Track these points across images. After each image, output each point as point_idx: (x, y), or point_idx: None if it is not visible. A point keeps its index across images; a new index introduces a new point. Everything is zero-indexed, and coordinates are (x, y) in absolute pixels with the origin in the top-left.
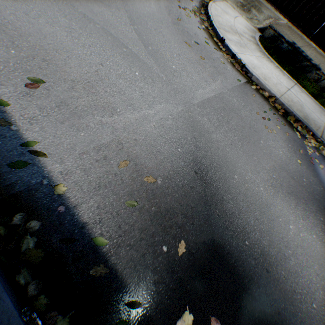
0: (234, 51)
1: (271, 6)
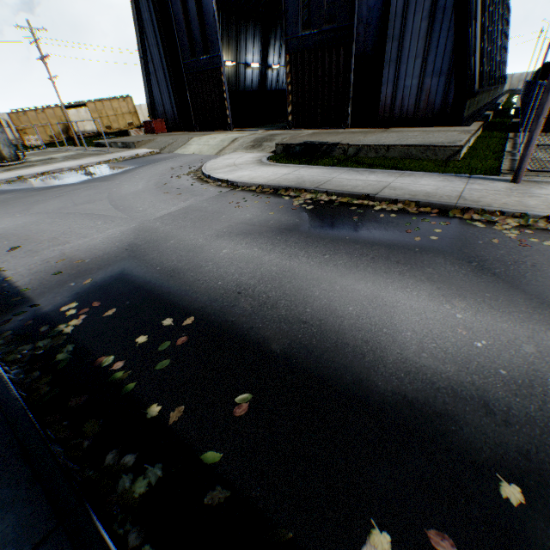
0: (220, 176)
1: (297, 130)
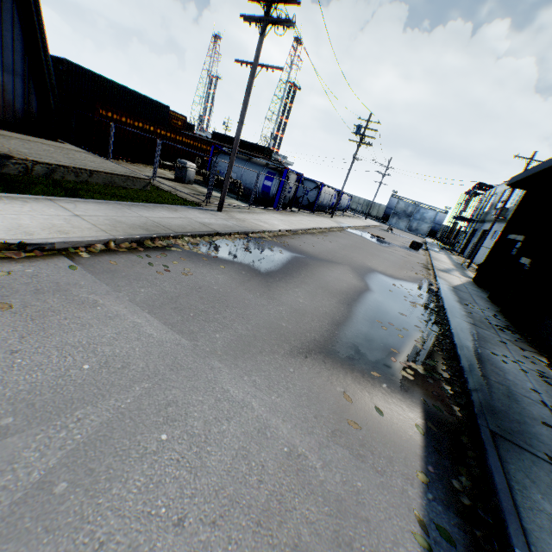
0: None
1: None
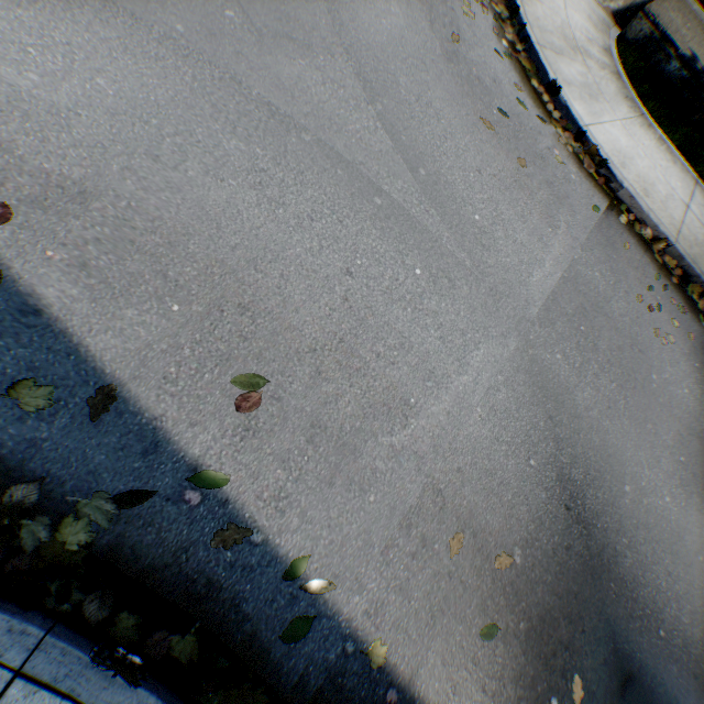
0: (582, 119)
1: None
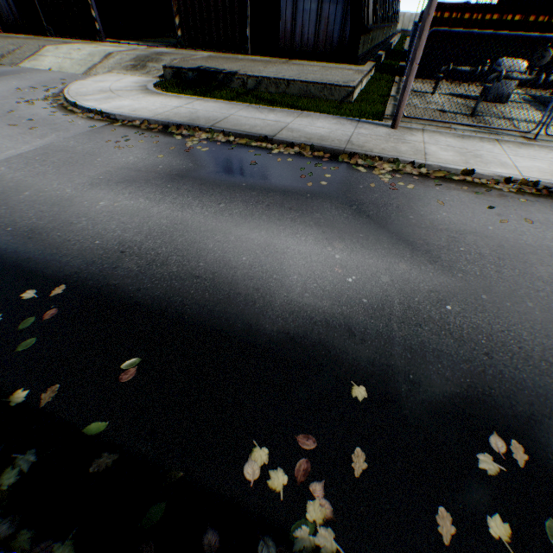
0: (91, 106)
1: (190, 51)
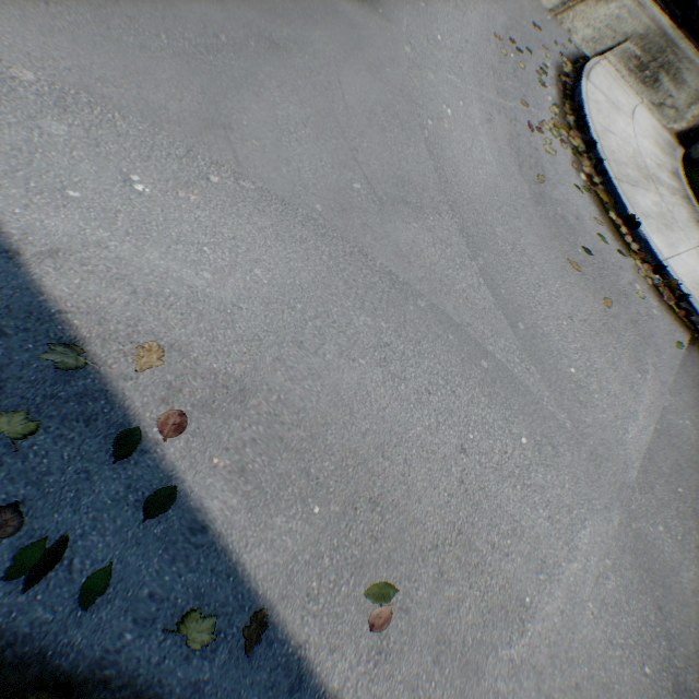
0: (660, 252)
1: (690, 44)
